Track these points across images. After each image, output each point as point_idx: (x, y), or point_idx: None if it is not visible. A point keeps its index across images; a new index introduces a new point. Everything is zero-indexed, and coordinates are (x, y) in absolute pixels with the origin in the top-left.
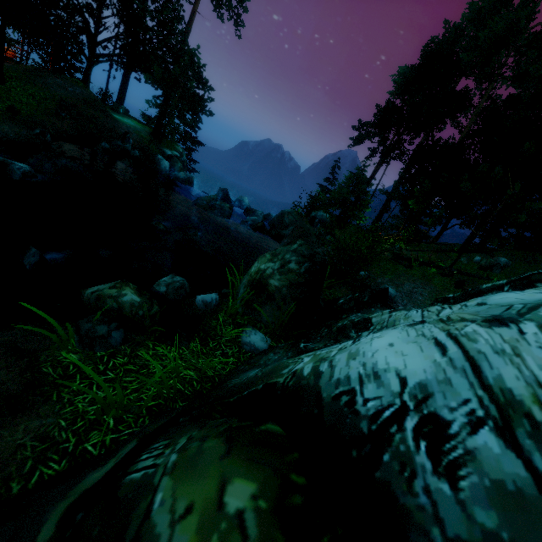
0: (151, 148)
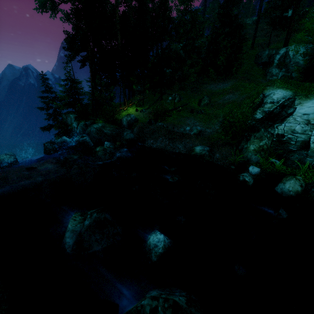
0: None
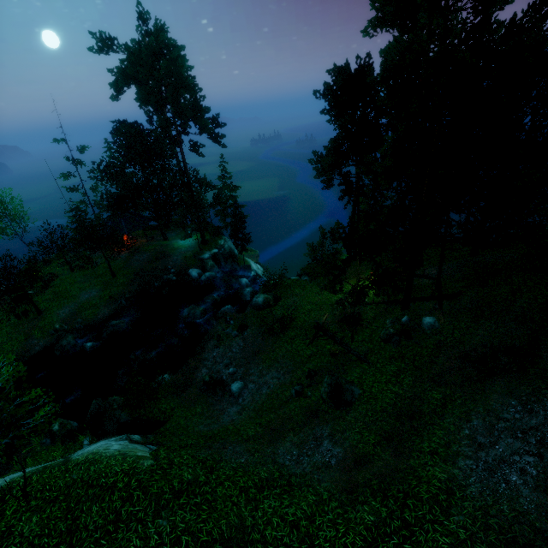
0: (189, 264)
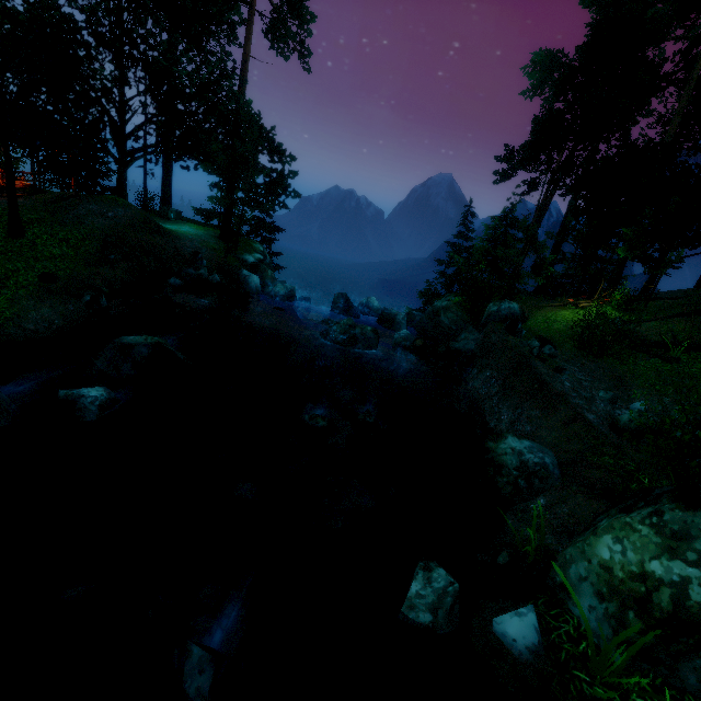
0: (229, 262)
